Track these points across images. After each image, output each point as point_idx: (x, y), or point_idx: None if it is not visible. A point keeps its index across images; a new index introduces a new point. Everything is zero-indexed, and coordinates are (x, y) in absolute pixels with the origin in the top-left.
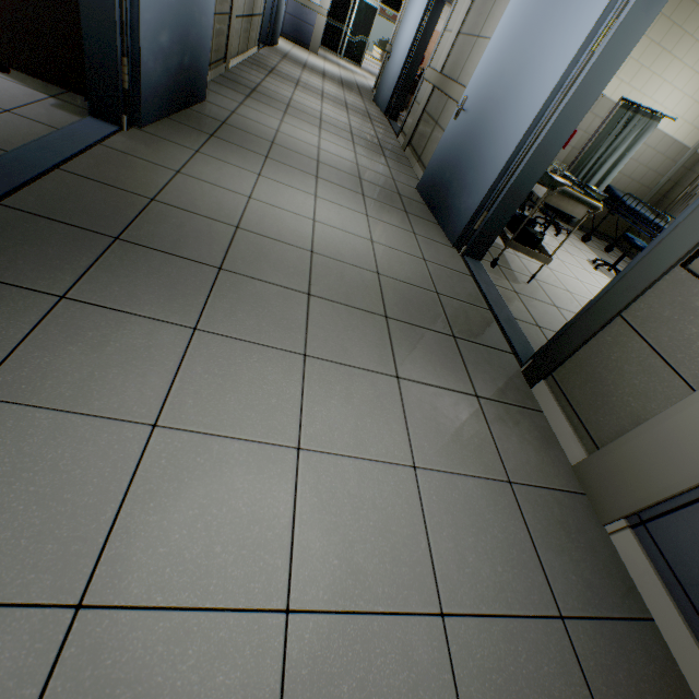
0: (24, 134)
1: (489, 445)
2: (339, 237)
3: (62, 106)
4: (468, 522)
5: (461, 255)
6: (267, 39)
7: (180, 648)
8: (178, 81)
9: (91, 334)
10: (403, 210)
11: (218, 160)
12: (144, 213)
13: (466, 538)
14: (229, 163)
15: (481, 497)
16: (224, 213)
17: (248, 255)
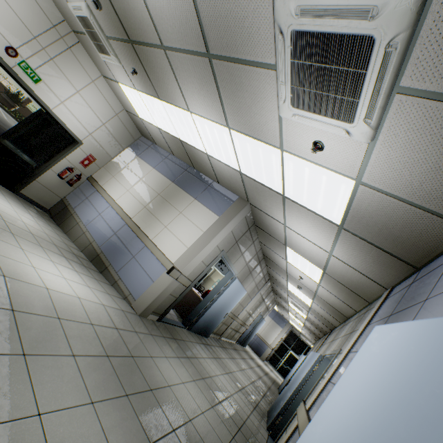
0: (170, 317)
1: (227, 440)
2: (221, 383)
3: (178, 318)
4: (207, 429)
5: (268, 434)
6: (241, 342)
7: (157, 370)
8: (204, 328)
9: (165, 343)
10: (254, 406)
11: (201, 347)
12: (181, 340)
13: (204, 428)
14: (204, 350)
15: (214, 434)
16: (195, 353)
17: (195, 361)
